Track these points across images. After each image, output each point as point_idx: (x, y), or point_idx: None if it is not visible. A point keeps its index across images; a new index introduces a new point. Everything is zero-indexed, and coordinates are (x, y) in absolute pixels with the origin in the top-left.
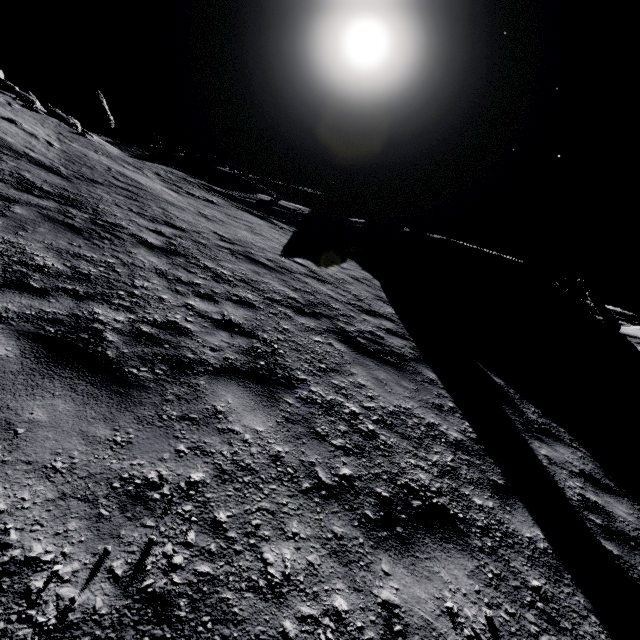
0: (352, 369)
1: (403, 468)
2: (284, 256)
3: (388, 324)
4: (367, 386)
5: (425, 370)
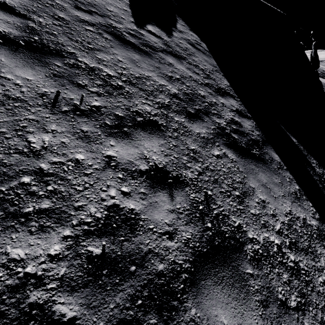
0: (250, 183)
1: (323, 294)
2: (138, 24)
3: (234, 103)
4: (266, 201)
5: (272, 153)
